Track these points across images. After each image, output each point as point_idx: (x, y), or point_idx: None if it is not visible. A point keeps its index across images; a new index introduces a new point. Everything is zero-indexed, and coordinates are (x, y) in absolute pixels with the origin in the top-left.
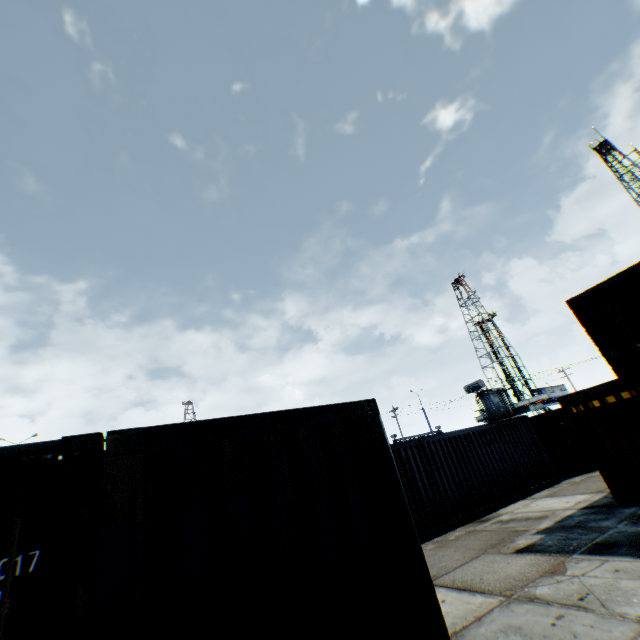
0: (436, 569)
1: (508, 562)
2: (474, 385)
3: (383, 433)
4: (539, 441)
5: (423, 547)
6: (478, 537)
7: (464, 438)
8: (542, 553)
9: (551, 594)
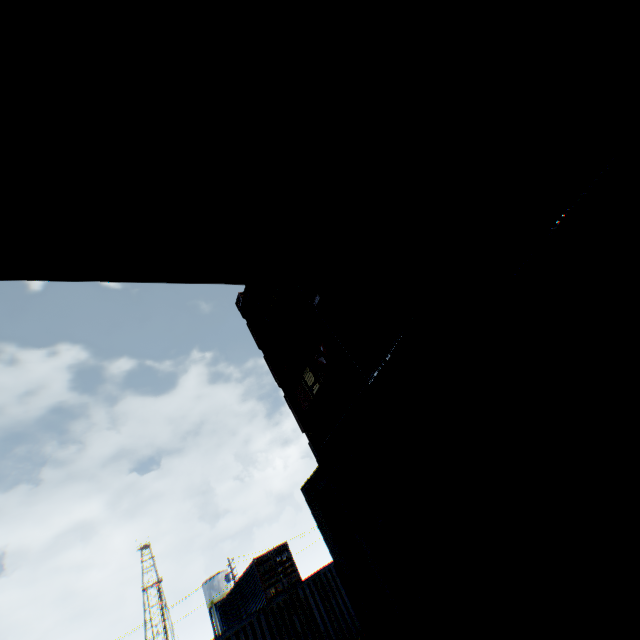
0: None
1: None
2: None
3: None
4: None
5: None
6: None
7: None
8: None
9: None
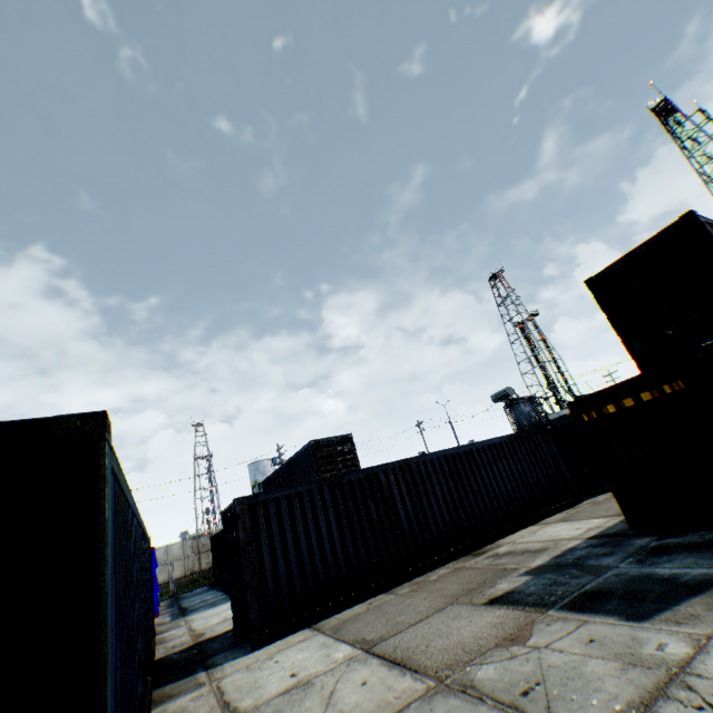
0: (388, 627)
1: (471, 619)
2: (502, 393)
3: (99, 474)
4: (560, 455)
5: (396, 591)
6: (460, 578)
7: (465, 456)
8: (516, 606)
9: (493, 681)
